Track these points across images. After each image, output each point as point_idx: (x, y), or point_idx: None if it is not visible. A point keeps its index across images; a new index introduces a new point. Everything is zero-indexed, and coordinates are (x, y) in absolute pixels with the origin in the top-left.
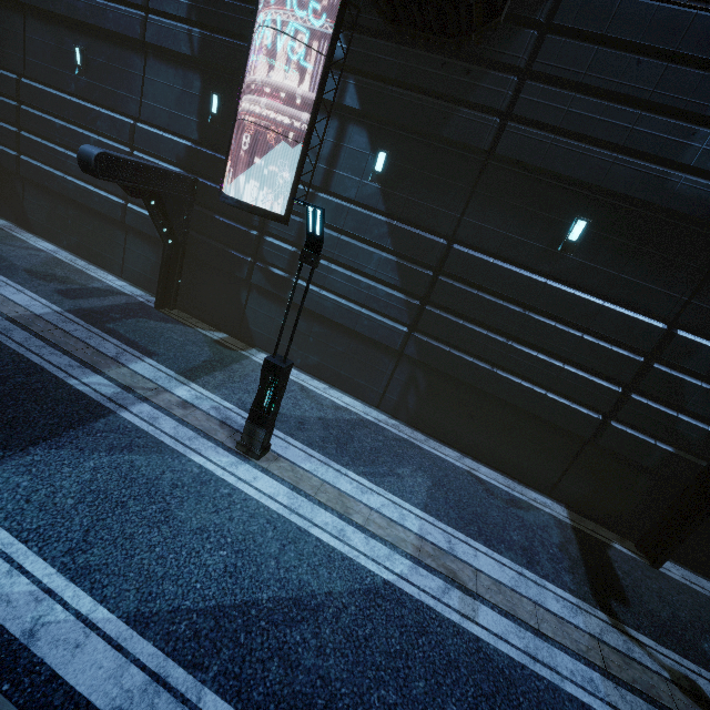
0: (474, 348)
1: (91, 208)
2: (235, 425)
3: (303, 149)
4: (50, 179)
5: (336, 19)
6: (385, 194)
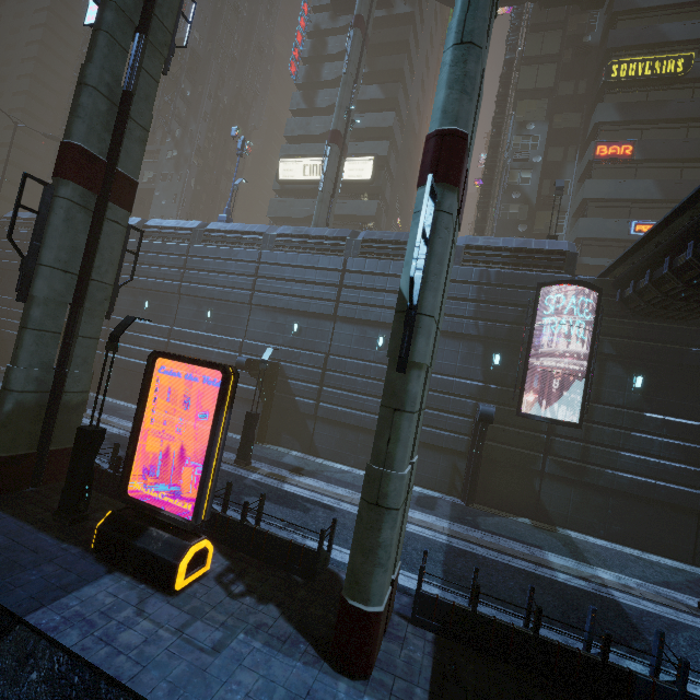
0: None
1: None
2: (669, 597)
3: (585, 381)
4: (347, 416)
5: (595, 314)
6: (647, 400)
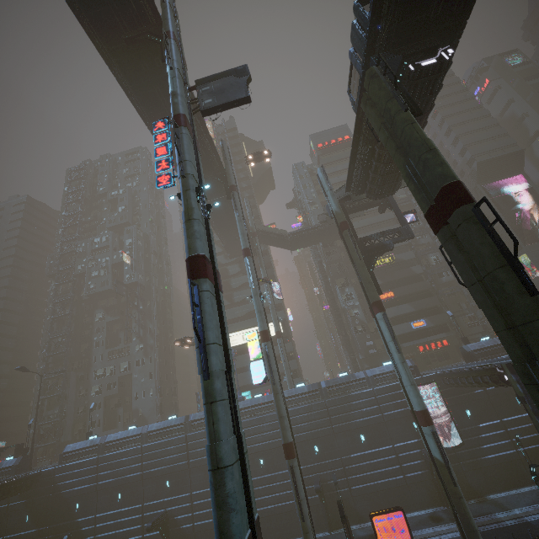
0: (533, 442)
1: (391, 488)
2: (538, 508)
3: (453, 421)
4: (369, 488)
5: (439, 391)
6: (475, 418)
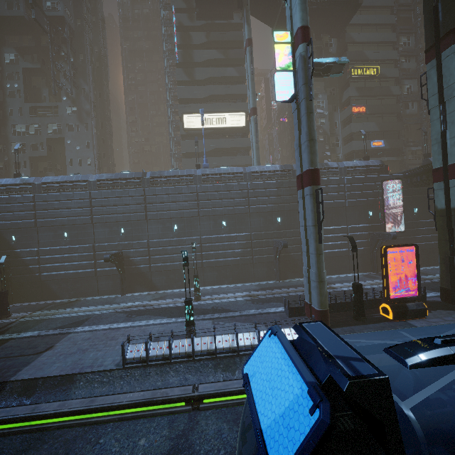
0: None
1: (336, 256)
2: None
3: (404, 214)
4: None
5: (402, 189)
6: (419, 216)
